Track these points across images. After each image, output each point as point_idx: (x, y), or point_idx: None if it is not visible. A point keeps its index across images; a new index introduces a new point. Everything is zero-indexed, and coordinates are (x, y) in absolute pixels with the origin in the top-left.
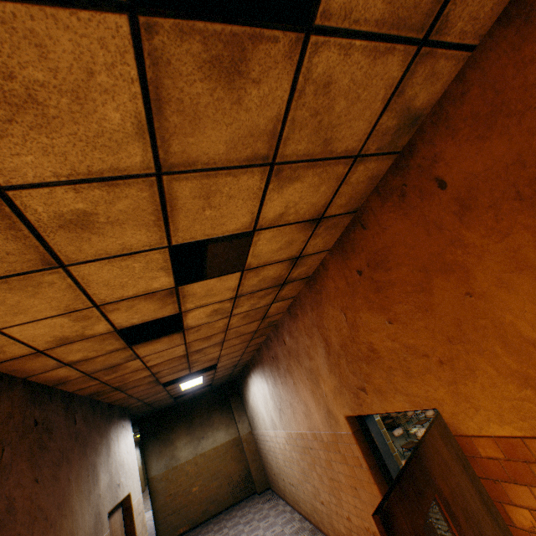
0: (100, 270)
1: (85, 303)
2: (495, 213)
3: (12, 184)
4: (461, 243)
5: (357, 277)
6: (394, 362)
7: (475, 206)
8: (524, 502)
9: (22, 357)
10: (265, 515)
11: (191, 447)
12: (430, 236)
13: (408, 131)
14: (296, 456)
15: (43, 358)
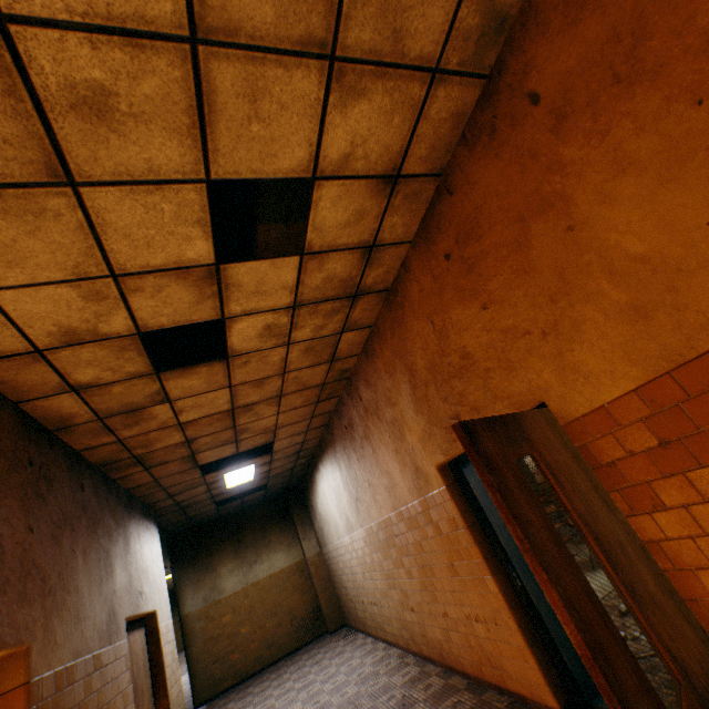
0: (120, 206)
1: (100, 267)
2: (593, 112)
3: (15, 14)
4: (558, 165)
5: (445, 264)
6: (491, 360)
7: (571, 111)
8: (643, 475)
9: (14, 357)
10: (340, 652)
11: (239, 574)
12: (525, 171)
13: (494, 41)
14: (379, 556)
15: (42, 368)
